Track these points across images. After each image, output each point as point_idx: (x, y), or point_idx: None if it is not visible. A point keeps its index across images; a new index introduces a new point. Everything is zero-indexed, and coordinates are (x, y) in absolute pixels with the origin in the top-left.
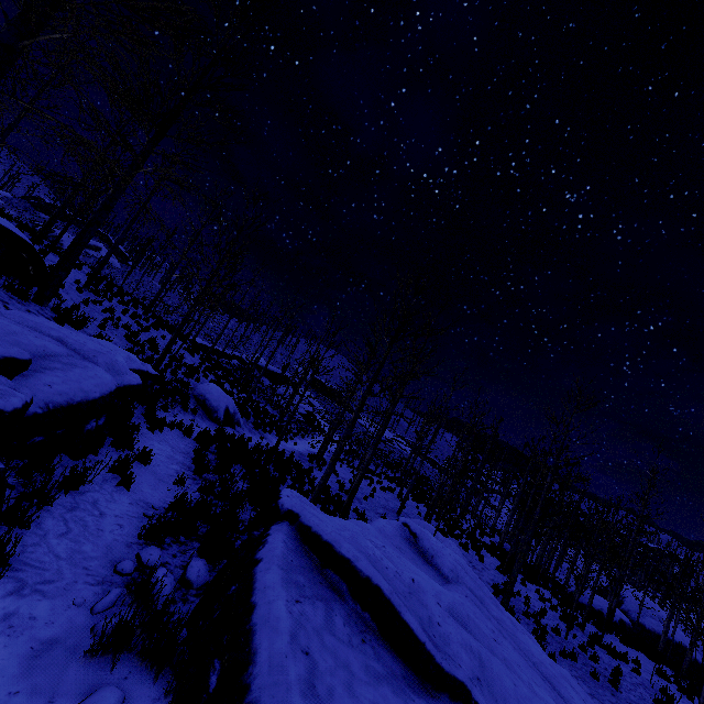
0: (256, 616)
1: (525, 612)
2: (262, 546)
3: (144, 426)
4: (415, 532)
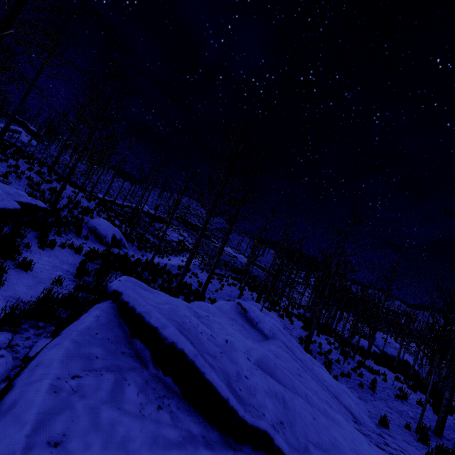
0: (2, 403)
1: (319, 352)
2: (73, 322)
3: (36, 245)
4: (245, 308)
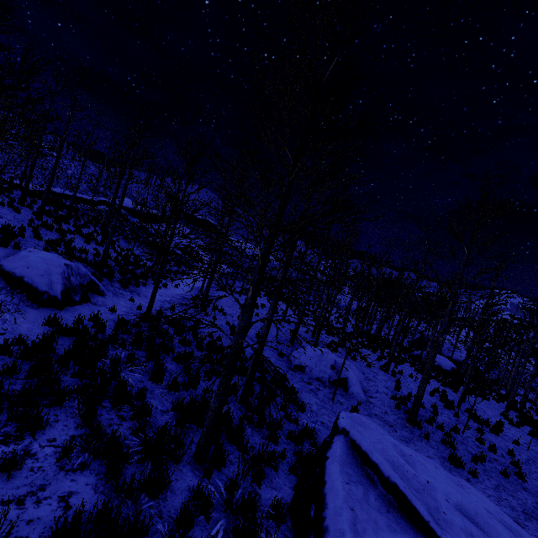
0: None
1: (427, 420)
2: None
3: None
4: (394, 488)
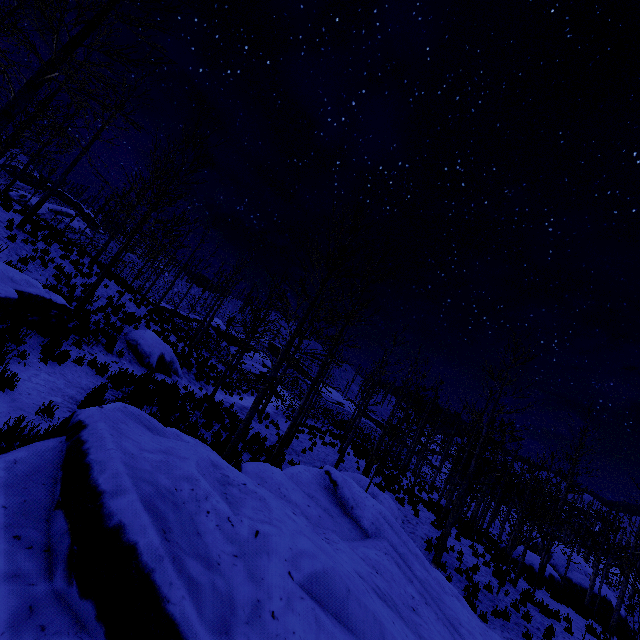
0: None
1: (457, 568)
2: None
3: (37, 356)
4: (335, 480)
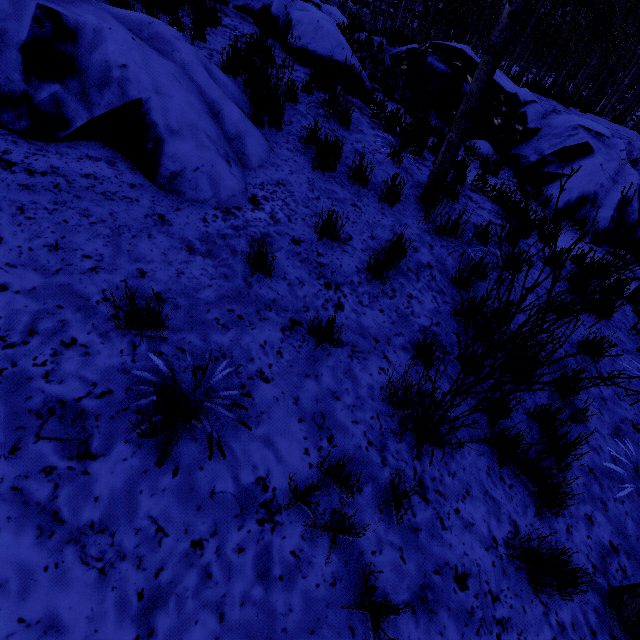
0: None
1: None
2: None
3: None
4: None
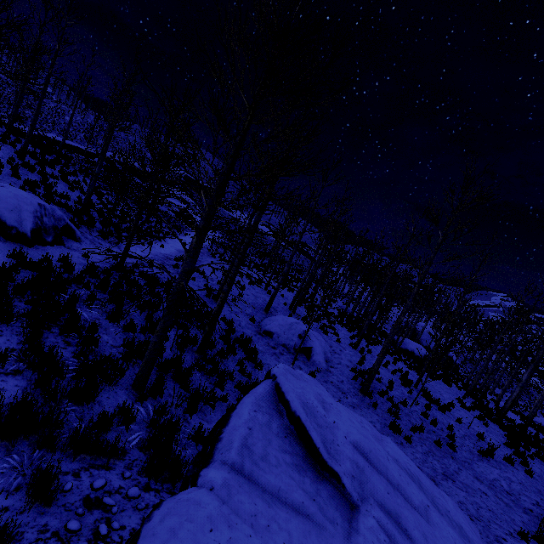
0: None
1: (380, 392)
2: None
3: None
4: (297, 420)
